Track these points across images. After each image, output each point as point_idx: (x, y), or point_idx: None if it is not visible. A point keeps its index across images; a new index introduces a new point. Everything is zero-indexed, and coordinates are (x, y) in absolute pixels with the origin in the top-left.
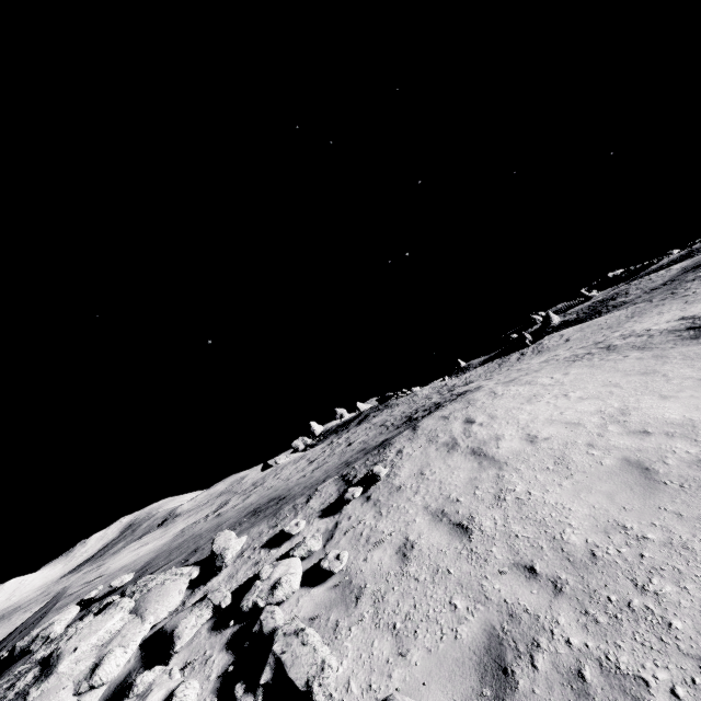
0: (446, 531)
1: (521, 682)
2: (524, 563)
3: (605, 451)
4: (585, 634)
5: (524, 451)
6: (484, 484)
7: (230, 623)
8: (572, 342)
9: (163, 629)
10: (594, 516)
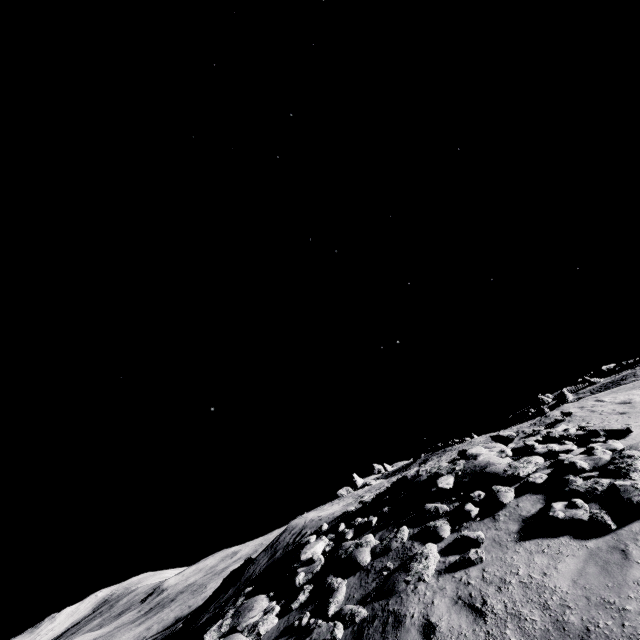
0: (637, 413)
1: None
2: None
3: None
4: None
5: None
6: None
7: (552, 441)
8: None
9: (515, 447)
10: None
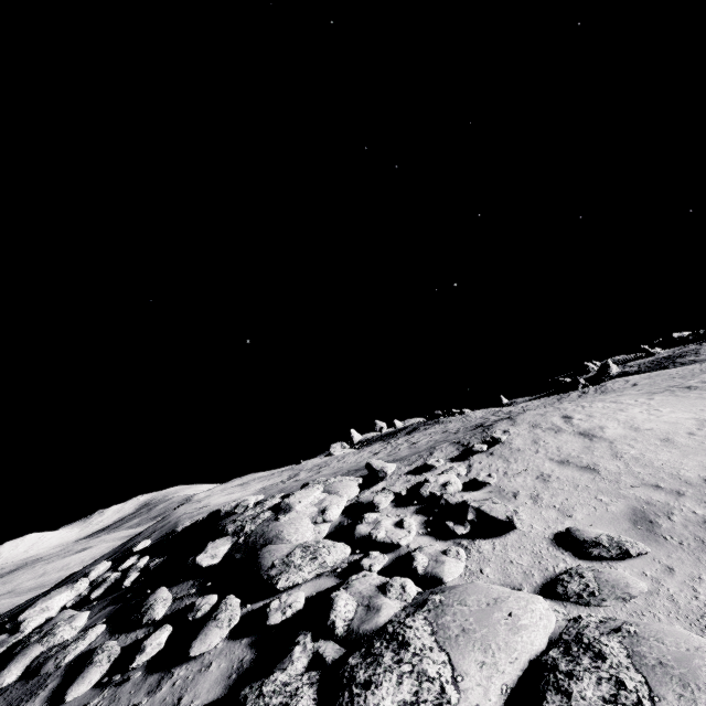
0: (576, 470)
1: (664, 525)
2: (650, 483)
3: (705, 437)
4: (705, 510)
5: (630, 435)
6: (600, 449)
7: (414, 502)
8: (640, 386)
9: (359, 501)
10: (702, 465)
